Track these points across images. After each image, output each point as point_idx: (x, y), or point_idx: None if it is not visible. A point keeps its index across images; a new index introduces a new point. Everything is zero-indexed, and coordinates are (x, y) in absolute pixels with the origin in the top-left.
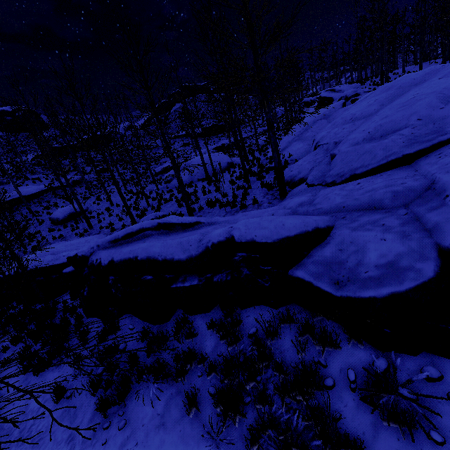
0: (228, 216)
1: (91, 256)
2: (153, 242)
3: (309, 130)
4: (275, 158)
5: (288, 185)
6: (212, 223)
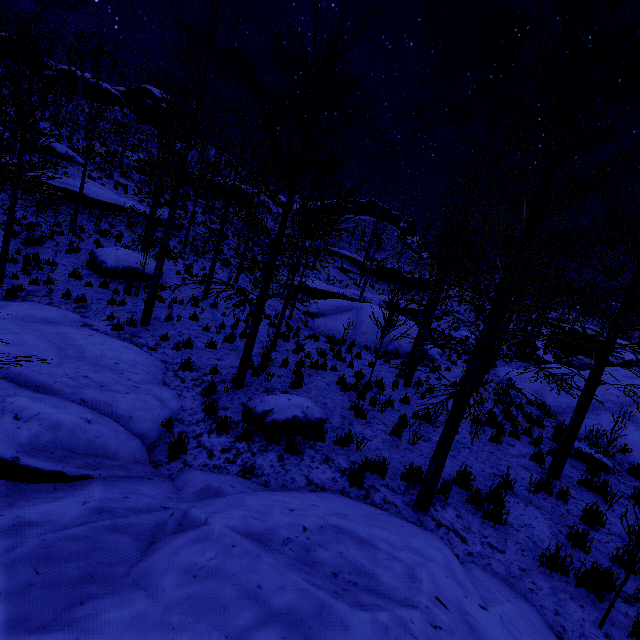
0: None
1: None
2: None
3: None
4: None
5: None
6: None
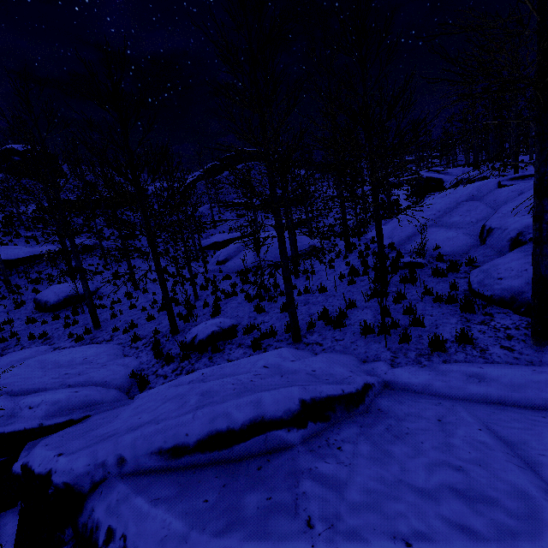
0: (414, 368)
1: (91, 498)
2: (360, 547)
3: (452, 213)
4: (545, 257)
5: (509, 306)
6: (384, 382)
